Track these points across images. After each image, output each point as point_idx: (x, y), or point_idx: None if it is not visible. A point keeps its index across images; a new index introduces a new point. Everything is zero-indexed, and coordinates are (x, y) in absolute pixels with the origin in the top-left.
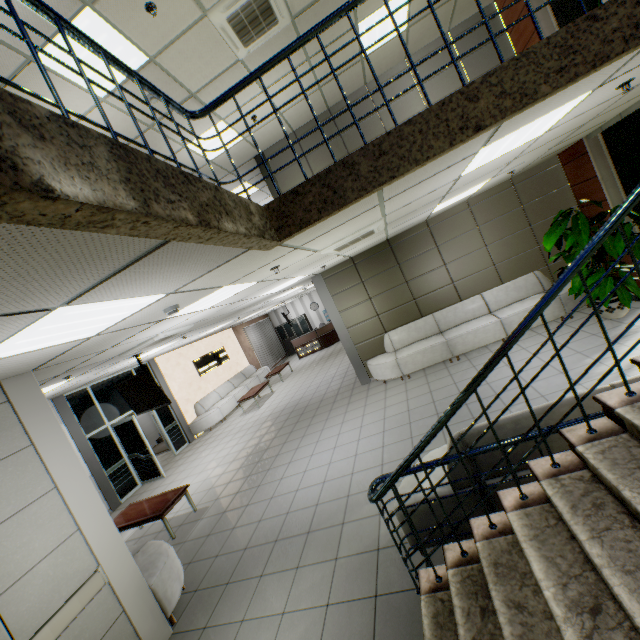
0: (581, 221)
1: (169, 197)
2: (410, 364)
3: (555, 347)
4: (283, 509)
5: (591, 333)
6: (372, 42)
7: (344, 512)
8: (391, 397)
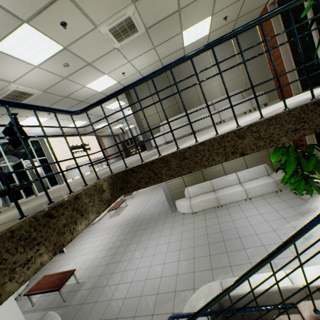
0: (291, 150)
1: (26, 257)
2: (197, 207)
3: (276, 280)
4: (123, 294)
5: (290, 205)
6: (189, 40)
7: (154, 306)
8: (186, 225)
